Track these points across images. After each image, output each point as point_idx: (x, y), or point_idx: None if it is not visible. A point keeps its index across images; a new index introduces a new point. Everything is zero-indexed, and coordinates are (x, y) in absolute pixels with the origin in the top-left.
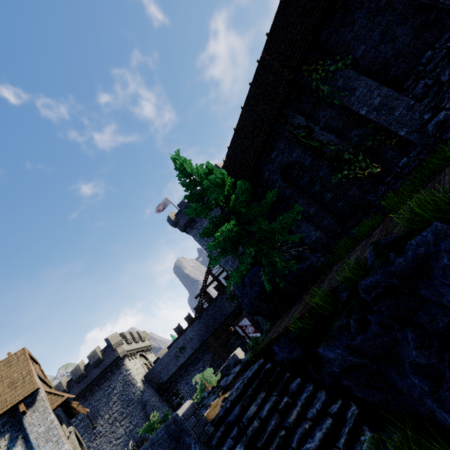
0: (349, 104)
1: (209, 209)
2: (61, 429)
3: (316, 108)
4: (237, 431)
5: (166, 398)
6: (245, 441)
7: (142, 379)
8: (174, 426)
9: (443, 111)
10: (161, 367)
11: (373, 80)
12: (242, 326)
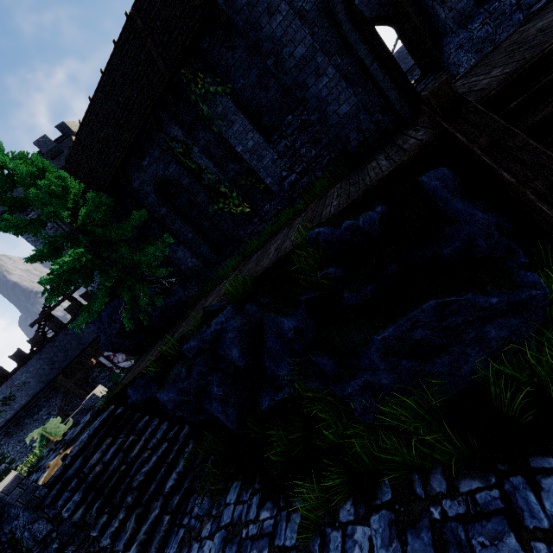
0: (227, 136)
1: (43, 222)
2: None
3: (196, 125)
4: (76, 482)
5: None
6: (84, 488)
7: None
8: None
9: (295, 174)
10: None
11: (249, 121)
12: (109, 356)
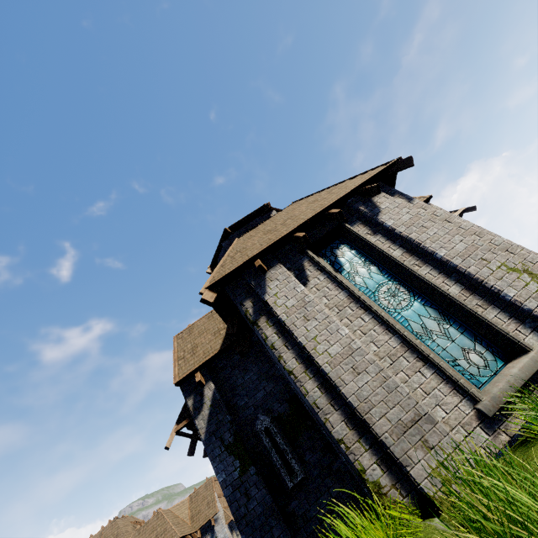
0: None
1: None
2: (231, 537)
3: None
4: None
5: None
6: None
7: None
8: None
9: None
10: None
11: None
12: None
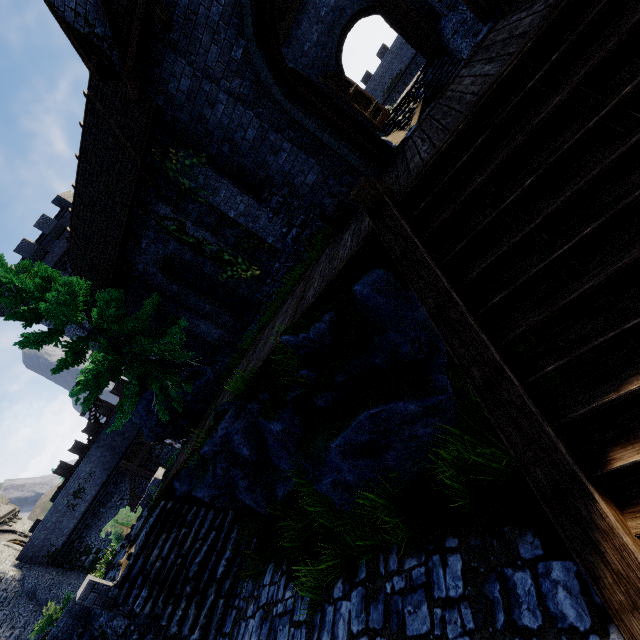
0: (216, 204)
1: (58, 332)
2: None
3: (183, 199)
4: (142, 579)
5: (71, 564)
6: (149, 584)
7: (14, 564)
8: (79, 606)
9: (295, 228)
10: (47, 532)
11: (234, 185)
12: None
